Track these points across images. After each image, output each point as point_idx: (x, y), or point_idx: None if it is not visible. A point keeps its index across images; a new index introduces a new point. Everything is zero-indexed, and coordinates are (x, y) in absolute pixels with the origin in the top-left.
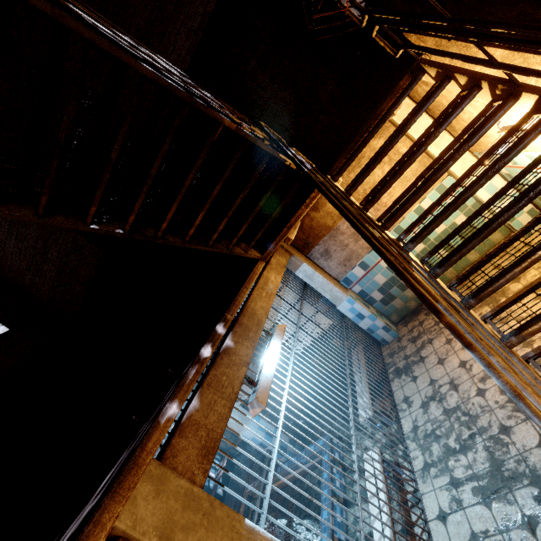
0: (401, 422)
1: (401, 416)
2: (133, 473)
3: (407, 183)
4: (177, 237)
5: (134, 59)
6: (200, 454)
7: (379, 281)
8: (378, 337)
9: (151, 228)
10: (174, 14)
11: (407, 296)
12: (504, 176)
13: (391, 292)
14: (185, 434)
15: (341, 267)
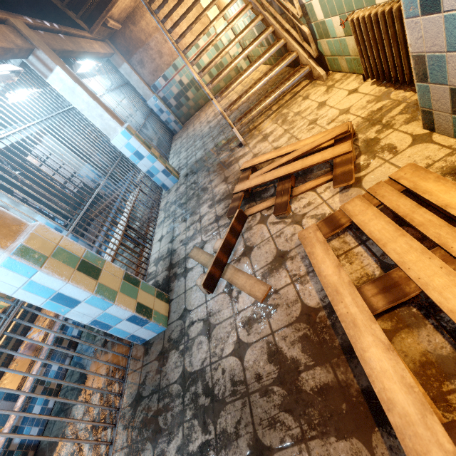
0: (170, 152)
1: (171, 150)
2: (14, 17)
3: (189, 21)
4: None
5: None
6: (45, 43)
7: (174, 92)
8: (171, 128)
9: None
10: None
11: (189, 105)
12: (233, 30)
13: (181, 101)
14: (37, 33)
15: (151, 76)
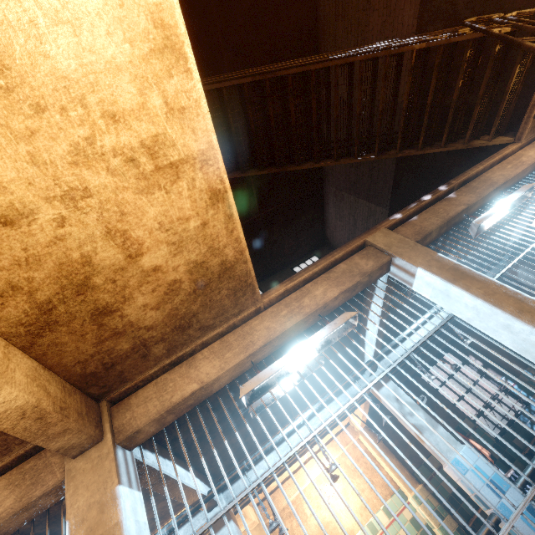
0: None
1: None
2: (374, 230)
3: None
4: (413, 149)
5: (353, 57)
6: (414, 233)
7: None
8: None
9: (393, 151)
10: (397, 1)
11: None
12: None
13: None
14: (405, 227)
15: None
